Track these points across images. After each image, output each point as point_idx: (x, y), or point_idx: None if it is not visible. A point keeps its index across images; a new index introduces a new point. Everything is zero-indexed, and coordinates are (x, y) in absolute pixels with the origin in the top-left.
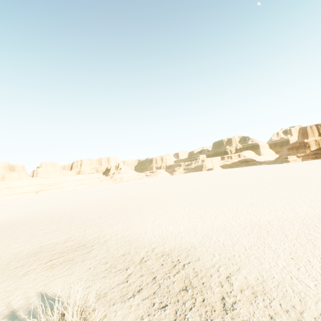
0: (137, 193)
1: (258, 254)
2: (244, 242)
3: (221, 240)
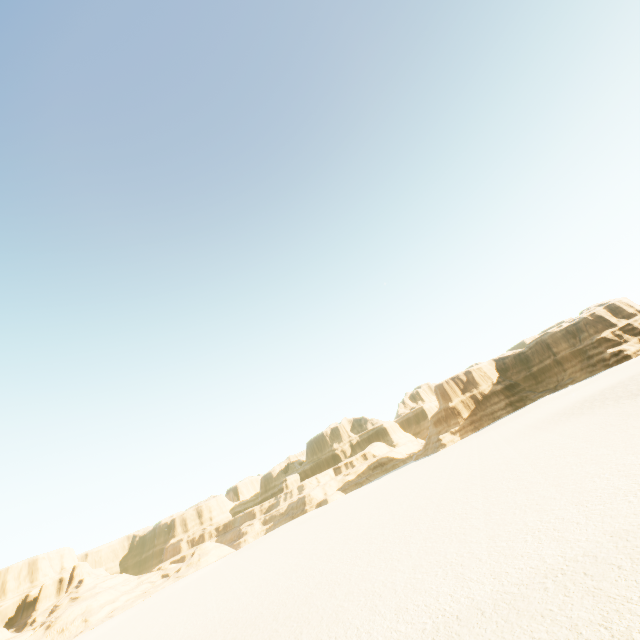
0: (186, 638)
1: (633, 623)
2: (582, 614)
3: (545, 636)
